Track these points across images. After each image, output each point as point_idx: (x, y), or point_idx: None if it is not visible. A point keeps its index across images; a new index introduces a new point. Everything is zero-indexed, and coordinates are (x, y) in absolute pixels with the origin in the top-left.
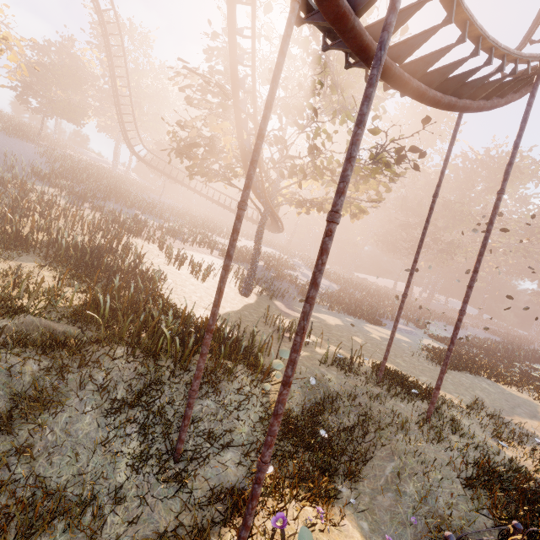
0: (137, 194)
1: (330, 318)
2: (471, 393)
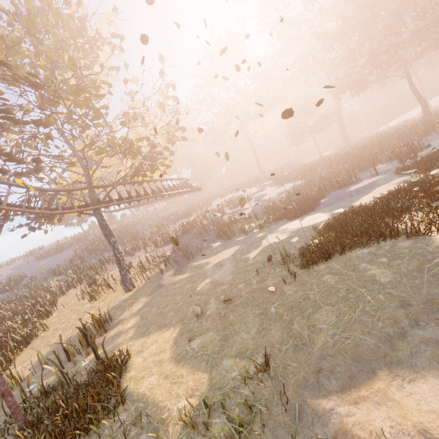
0: (129, 231)
1: (225, 253)
2: (290, 330)
